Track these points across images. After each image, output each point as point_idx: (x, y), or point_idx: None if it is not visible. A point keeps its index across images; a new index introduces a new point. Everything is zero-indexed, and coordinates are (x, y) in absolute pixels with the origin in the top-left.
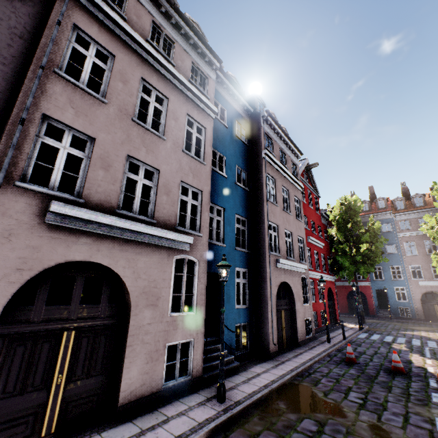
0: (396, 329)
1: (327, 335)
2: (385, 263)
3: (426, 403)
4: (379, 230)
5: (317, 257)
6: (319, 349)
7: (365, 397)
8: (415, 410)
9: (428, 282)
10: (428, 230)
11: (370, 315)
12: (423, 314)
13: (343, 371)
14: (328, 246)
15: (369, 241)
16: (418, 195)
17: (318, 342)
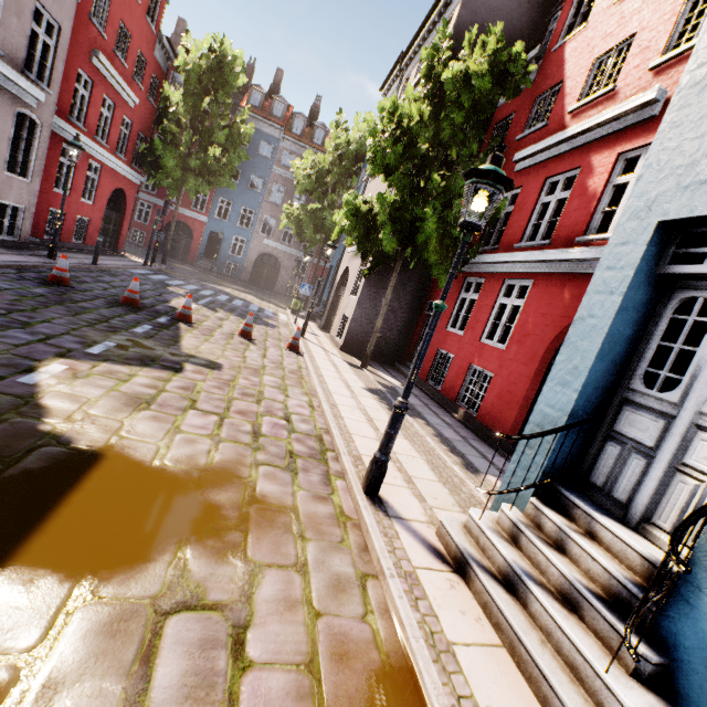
0: (202, 280)
1: (52, 246)
2: (240, 201)
3: (118, 331)
4: (248, 140)
5: (112, 118)
6: (11, 258)
7: (3, 314)
8: (84, 334)
9: (273, 242)
10: (298, 169)
11: (188, 262)
12: (250, 277)
13: (15, 287)
14: (151, 116)
15: (224, 146)
16: (324, 127)
17: (27, 253)
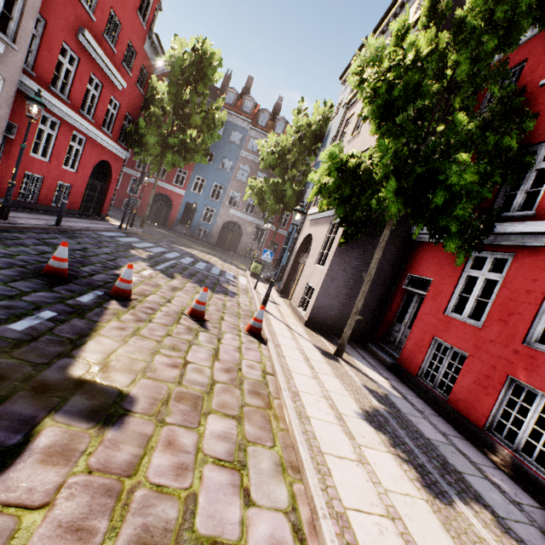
0: (174, 242)
1: (3, 205)
2: (212, 178)
3: None
4: (221, 125)
5: (99, 96)
6: None
7: None
8: None
9: (237, 212)
10: (263, 147)
11: (167, 227)
12: (217, 240)
13: None
14: (139, 101)
15: (200, 128)
16: (284, 120)
17: None
